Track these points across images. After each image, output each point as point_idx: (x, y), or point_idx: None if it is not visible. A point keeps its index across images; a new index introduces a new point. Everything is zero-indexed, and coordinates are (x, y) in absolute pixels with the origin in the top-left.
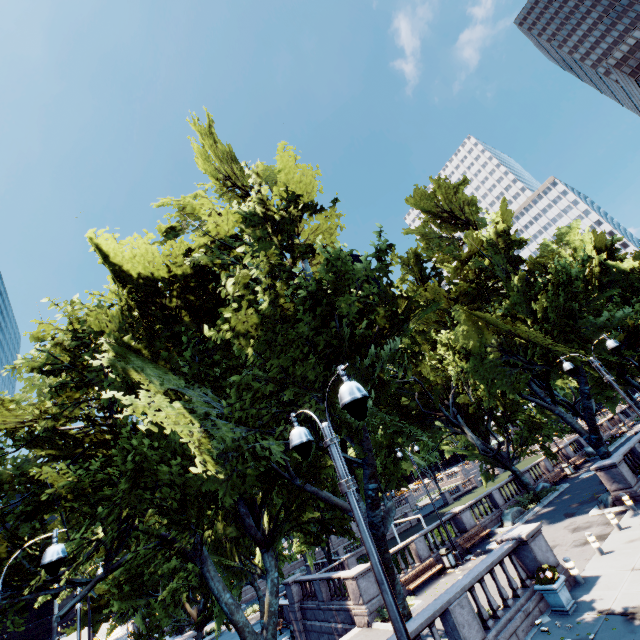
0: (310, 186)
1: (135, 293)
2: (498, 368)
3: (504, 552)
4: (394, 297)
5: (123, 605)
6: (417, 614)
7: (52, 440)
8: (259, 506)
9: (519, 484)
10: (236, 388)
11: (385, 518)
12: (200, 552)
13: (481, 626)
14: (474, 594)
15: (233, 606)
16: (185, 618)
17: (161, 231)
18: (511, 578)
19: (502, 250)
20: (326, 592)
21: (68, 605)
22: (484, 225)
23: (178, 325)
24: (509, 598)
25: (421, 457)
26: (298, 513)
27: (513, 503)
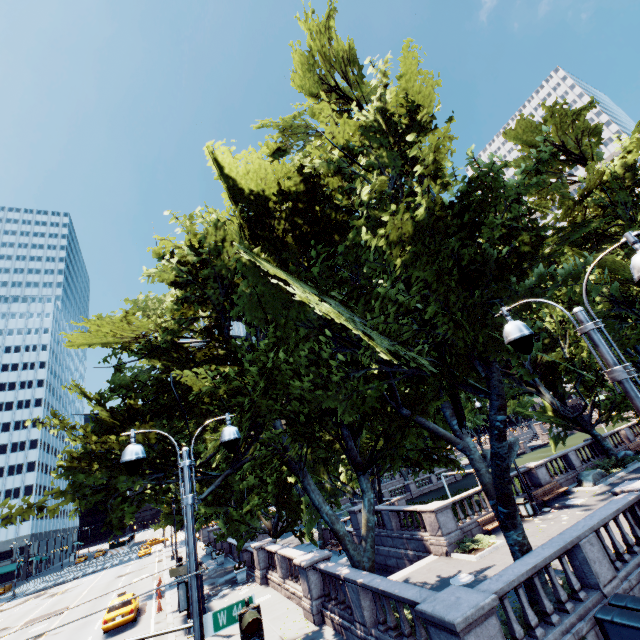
0: (432, 94)
1: (246, 212)
2: (608, 321)
3: (629, 501)
4: (522, 226)
5: (207, 510)
6: (543, 544)
7: (169, 353)
8: (355, 433)
9: (596, 449)
10: (380, 300)
11: (508, 451)
12: (303, 466)
13: (611, 565)
14: (600, 535)
15: (333, 517)
16: (260, 528)
17: (267, 148)
18: (635, 527)
19: (626, 188)
20: (395, 522)
21: (206, 491)
22: (600, 160)
23: (284, 249)
24: (635, 545)
25: (485, 414)
26: (400, 441)
27: (590, 466)
